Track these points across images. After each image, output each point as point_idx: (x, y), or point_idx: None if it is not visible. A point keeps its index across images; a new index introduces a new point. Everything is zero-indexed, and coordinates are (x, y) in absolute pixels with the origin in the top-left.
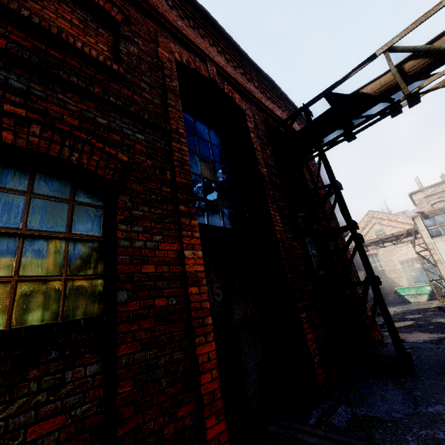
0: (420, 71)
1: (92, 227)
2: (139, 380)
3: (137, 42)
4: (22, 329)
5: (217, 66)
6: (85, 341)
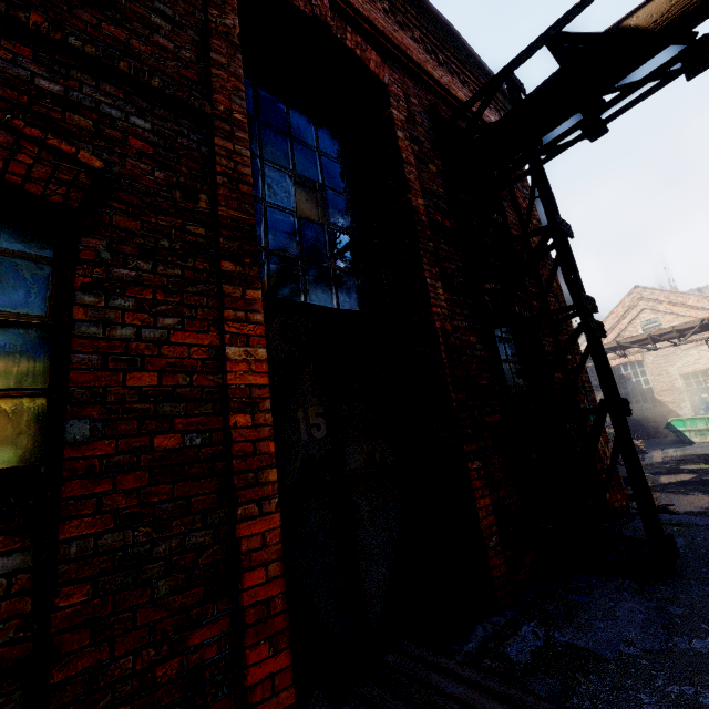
0: None
1: (23, 297)
2: (107, 584)
3: None
4: None
5: None
6: None
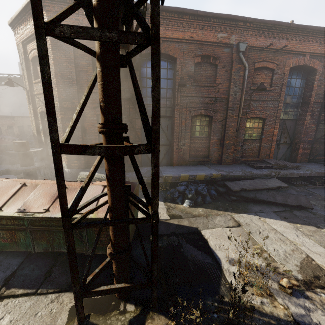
0: None
1: (260, 126)
2: (263, 147)
3: (278, 72)
4: (253, 139)
5: (311, 53)
6: (258, 141)
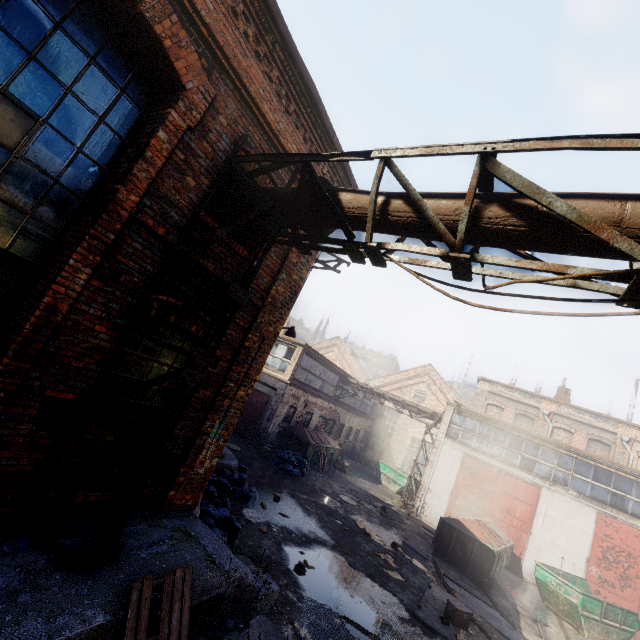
0: (402, 224)
1: None
2: None
3: None
4: None
5: None
6: None
